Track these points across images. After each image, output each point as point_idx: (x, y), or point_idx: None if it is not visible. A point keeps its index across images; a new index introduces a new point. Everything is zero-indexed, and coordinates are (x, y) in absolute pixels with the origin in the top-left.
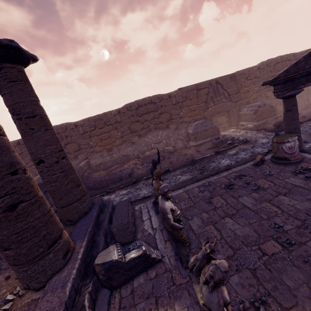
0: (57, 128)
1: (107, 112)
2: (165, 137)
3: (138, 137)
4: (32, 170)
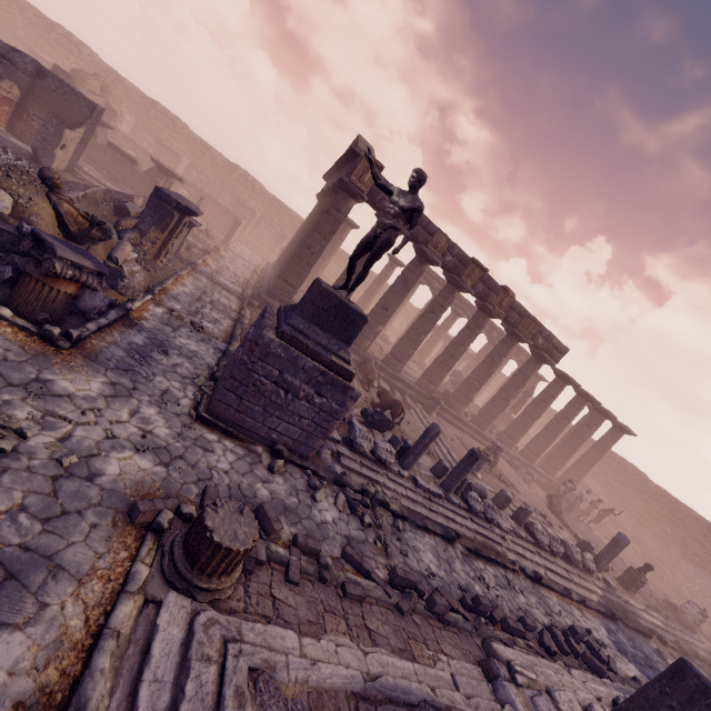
0: (631, 467)
1: (684, 505)
2: (704, 589)
3: (680, 553)
4: None
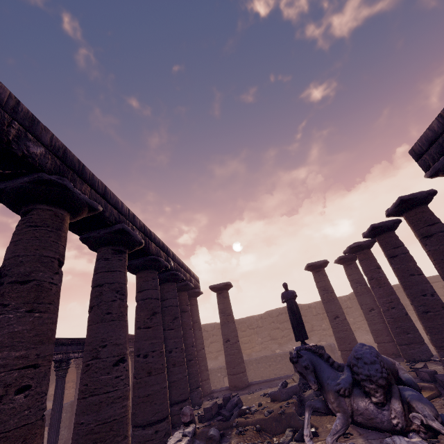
0: None
1: (337, 298)
2: None
3: None
4: (268, 345)
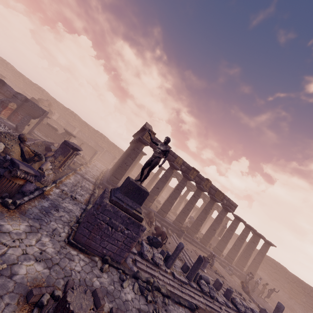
0: (278, 264)
1: (308, 285)
2: None
3: None
4: None
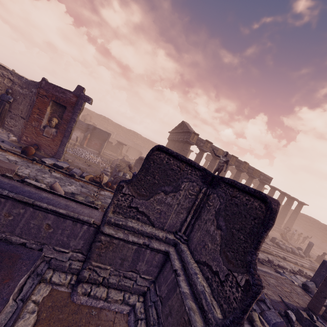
0: (311, 218)
1: None
2: None
3: None
4: None
